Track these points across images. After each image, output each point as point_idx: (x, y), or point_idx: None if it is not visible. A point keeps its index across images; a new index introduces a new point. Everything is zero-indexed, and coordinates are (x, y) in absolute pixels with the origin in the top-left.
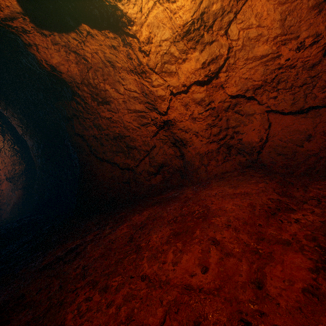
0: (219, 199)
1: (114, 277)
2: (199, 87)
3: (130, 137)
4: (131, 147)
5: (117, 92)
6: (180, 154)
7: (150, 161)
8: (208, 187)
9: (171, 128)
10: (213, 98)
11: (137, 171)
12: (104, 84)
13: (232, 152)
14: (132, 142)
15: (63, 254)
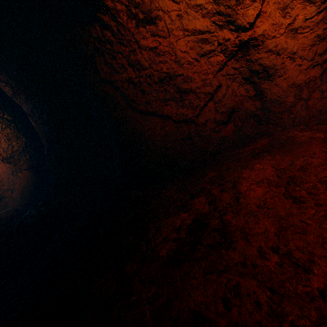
0: None
1: None
2: None
3: (184, 76)
4: (184, 92)
5: None
6: (255, 92)
7: (216, 107)
8: None
9: (251, 52)
10: None
11: (199, 122)
12: None
13: None
14: (186, 83)
15: (186, 235)
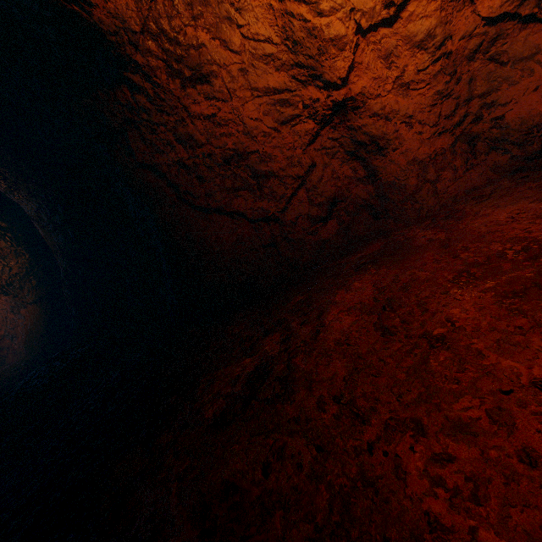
0: (539, 223)
1: (449, 402)
2: (426, 3)
3: (259, 153)
4: (262, 176)
5: (225, 48)
6: (366, 172)
7: (310, 196)
8: (469, 216)
9: (350, 117)
10: (452, 29)
11: (287, 220)
12: (194, 30)
13: (478, 148)
14: (263, 164)
15: (242, 388)
